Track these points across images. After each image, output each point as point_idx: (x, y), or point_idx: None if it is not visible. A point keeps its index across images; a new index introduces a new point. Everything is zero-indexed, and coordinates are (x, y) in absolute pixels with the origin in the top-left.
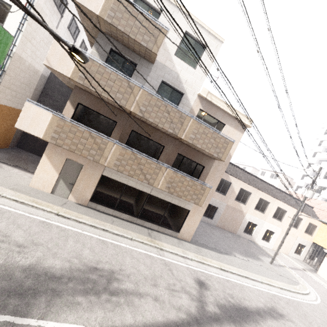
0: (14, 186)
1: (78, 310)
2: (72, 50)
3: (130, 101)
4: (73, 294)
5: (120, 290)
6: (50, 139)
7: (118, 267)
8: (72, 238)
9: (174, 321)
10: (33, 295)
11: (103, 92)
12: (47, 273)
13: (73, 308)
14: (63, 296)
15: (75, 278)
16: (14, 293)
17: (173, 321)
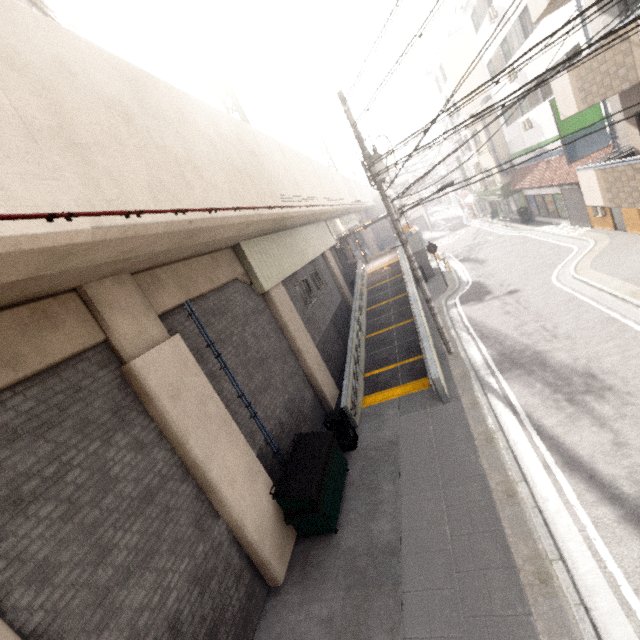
0: (636, 274)
1: (526, 389)
2: (439, 191)
3: (638, 62)
4: (539, 380)
5: (584, 405)
6: (608, 204)
7: (630, 390)
8: (619, 341)
9: (596, 472)
10: (517, 367)
11: (606, 91)
12: (543, 360)
13: (525, 386)
14: (530, 377)
15: (558, 373)
16: (512, 361)
17: (596, 472)
